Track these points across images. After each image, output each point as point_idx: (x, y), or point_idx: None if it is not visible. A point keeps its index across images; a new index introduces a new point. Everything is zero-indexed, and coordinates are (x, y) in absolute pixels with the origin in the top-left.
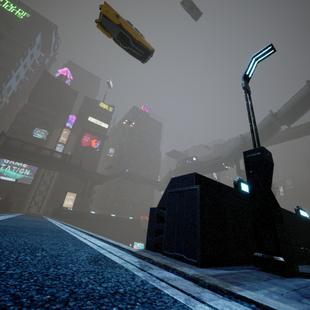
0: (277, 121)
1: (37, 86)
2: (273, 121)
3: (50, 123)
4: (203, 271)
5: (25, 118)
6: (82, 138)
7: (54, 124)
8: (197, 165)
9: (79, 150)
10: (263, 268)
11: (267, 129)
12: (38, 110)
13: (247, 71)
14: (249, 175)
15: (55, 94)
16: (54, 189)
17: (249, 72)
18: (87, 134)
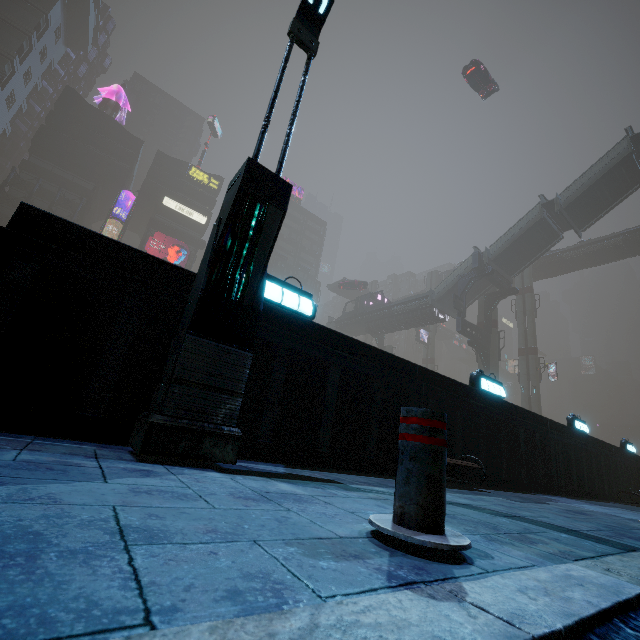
0: (556, 221)
1: (49, 123)
2: (545, 220)
3: (78, 206)
4: None
5: (23, 191)
6: (147, 243)
7: (89, 209)
8: (383, 310)
9: None
10: (131, 445)
11: (531, 236)
12: (53, 176)
13: None
14: (211, 234)
15: (92, 142)
16: None
17: None
18: (159, 235)
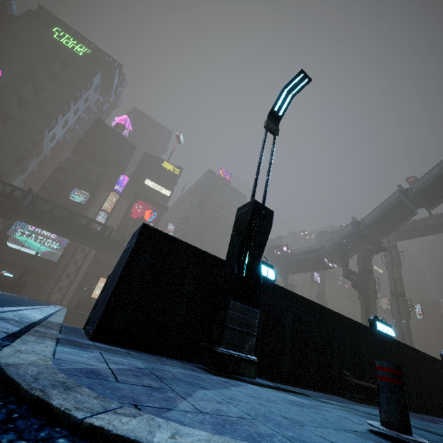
0: (411, 202)
1: (85, 136)
2: (403, 201)
3: (94, 184)
4: (79, 339)
5: (64, 175)
6: (132, 207)
7: (100, 186)
8: (287, 258)
9: (127, 222)
10: (199, 363)
11: (393, 211)
12: (83, 166)
13: (275, 107)
14: (232, 238)
15: (107, 147)
16: (86, 272)
17: (280, 109)
18: (140, 202)
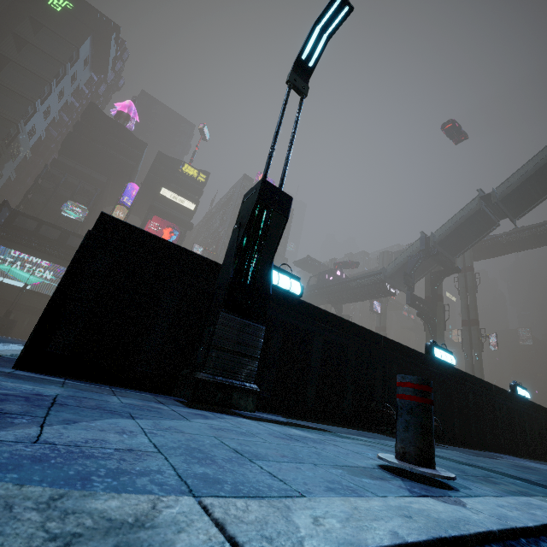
0: (493, 211)
1: (75, 130)
2: (483, 210)
3: (93, 195)
4: None
5: (52, 183)
6: (146, 225)
7: (102, 198)
8: (342, 284)
9: None
10: (178, 395)
11: (471, 223)
12: (76, 171)
13: (303, 54)
14: (232, 234)
15: (107, 145)
16: None
17: (310, 57)
18: (156, 219)
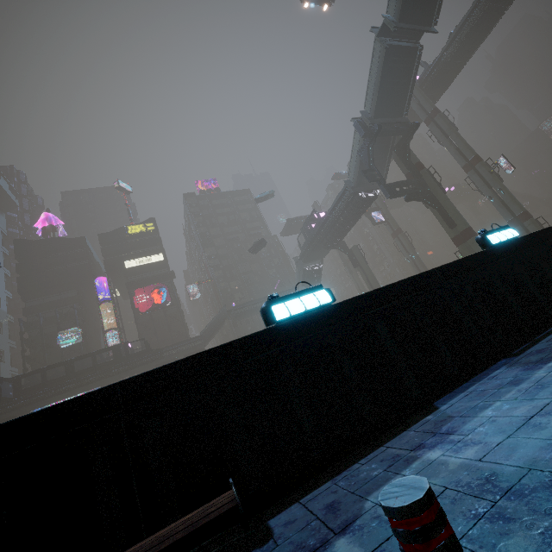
0: (403, 38)
1: (21, 273)
2: (392, 46)
3: (74, 313)
4: None
5: (37, 329)
6: (134, 303)
7: (86, 308)
8: (324, 225)
9: (144, 322)
10: None
11: (391, 70)
12: (47, 305)
13: None
14: None
15: (54, 264)
16: None
17: None
18: (138, 291)
